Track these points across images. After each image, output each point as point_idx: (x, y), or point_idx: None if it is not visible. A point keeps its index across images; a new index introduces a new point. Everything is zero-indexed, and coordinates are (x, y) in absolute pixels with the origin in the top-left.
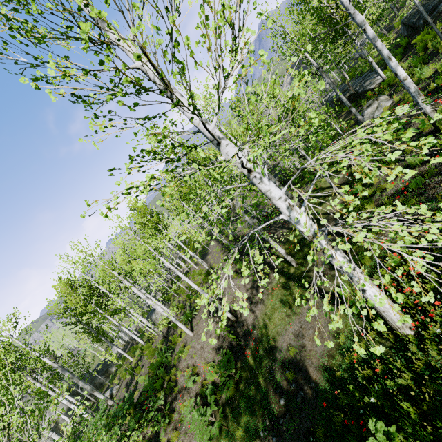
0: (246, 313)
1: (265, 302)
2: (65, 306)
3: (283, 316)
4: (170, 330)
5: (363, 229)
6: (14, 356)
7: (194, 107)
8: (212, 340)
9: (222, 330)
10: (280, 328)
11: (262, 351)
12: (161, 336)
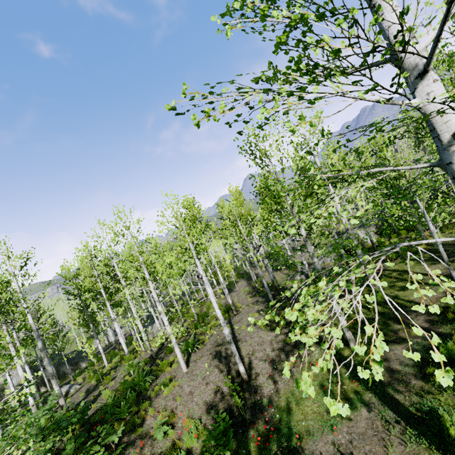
0: (445, 379)
1: (295, 377)
2: (77, 274)
3: (321, 410)
4: (161, 353)
5: None
6: (5, 296)
7: None
8: (336, 404)
9: (229, 384)
10: (313, 425)
11: (276, 445)
12: (148, 354)
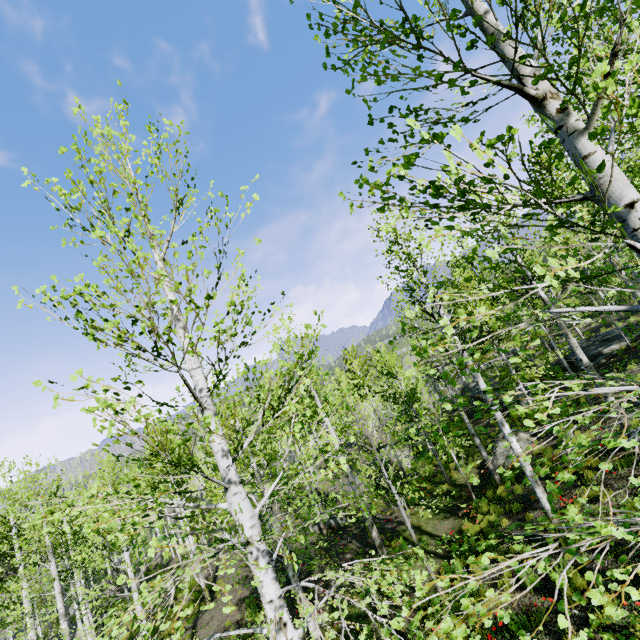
0: None
1: None
2: None
3: None
4: None
5: None
6: None
7: (193, 465)
8: None
9: None
10: None
11: None
12: None
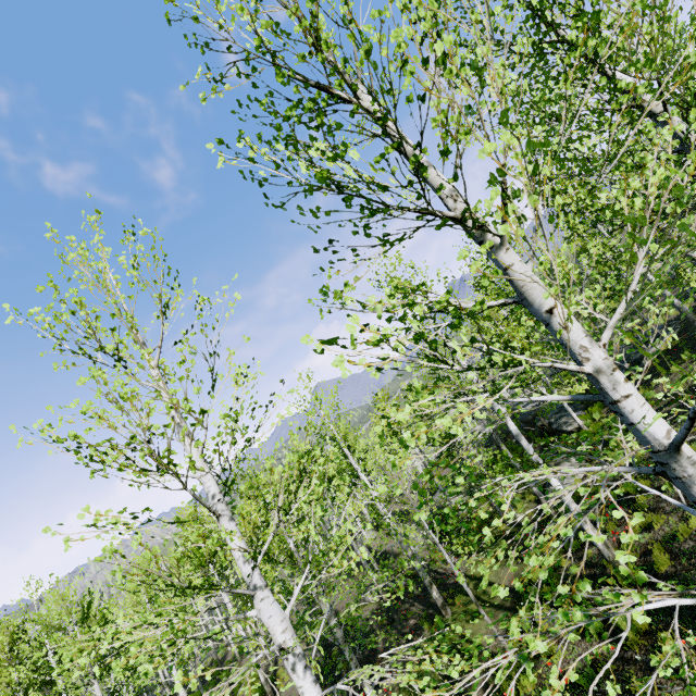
0: None
1: None
2: None
3: None
4: None
5: None
6: None
7: (212, 584)
8: None
9: None
10: None
11: None
12: None
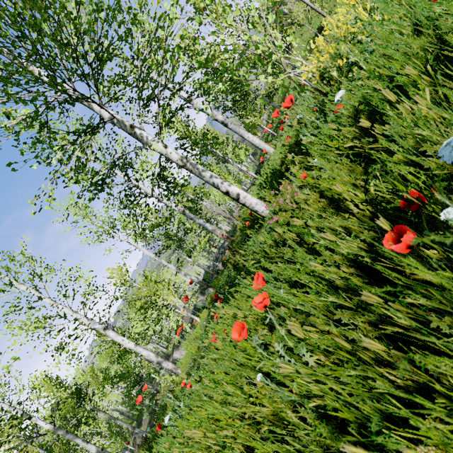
0: None
1: None
2: None
3: None
4: None
5: None
6: None
7: None
8: None
9: None
10: None
11: None
12: None
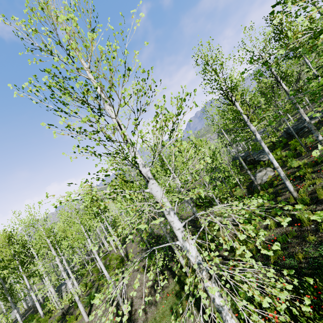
0: None
1: (158, 306)
2: None
3: None
4: (71, 308)
5: (228, 275)
6: None
7: (135, 162)
8: None
9: None
10: None
11: None
12: (60, 312)
